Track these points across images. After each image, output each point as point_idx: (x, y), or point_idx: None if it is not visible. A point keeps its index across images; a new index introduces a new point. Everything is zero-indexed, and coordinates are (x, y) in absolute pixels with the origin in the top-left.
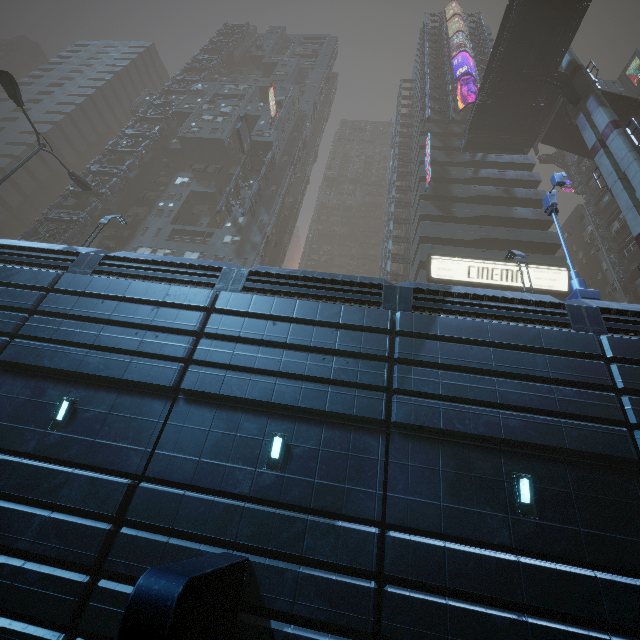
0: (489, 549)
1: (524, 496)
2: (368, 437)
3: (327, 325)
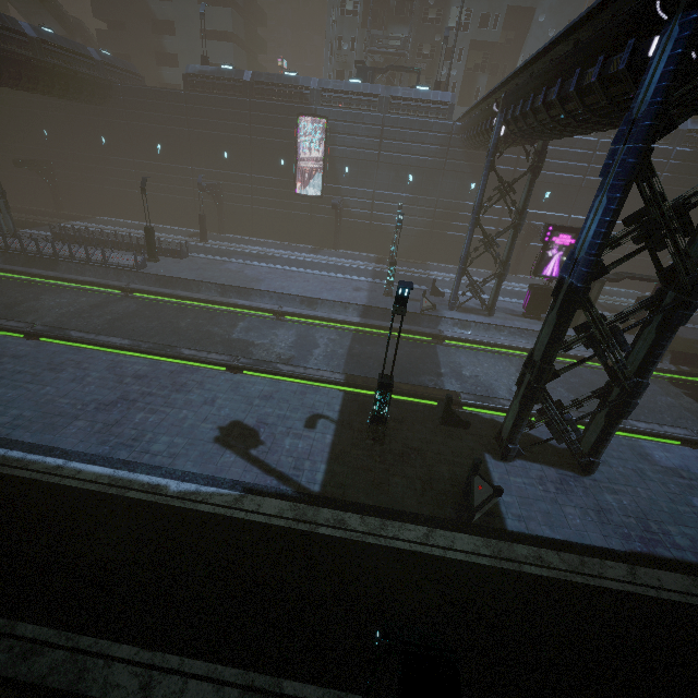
0: None
1: None
2: None
3: None
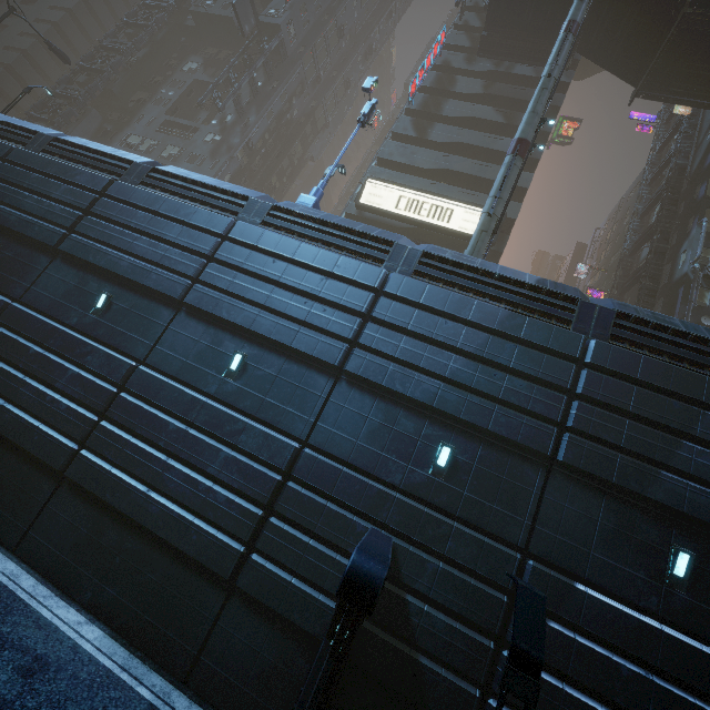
0: (68, 328)
1: (98, 304)
2: (43, 256)
3: (67, 183)
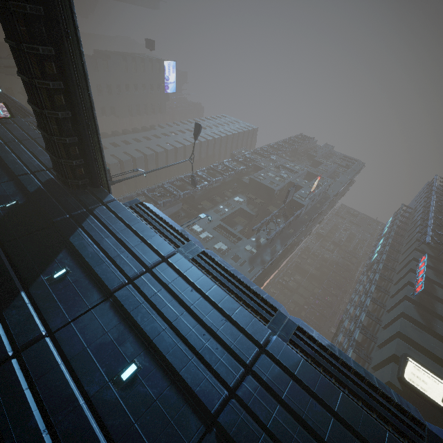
0: None
1: None
2: None
3: None
